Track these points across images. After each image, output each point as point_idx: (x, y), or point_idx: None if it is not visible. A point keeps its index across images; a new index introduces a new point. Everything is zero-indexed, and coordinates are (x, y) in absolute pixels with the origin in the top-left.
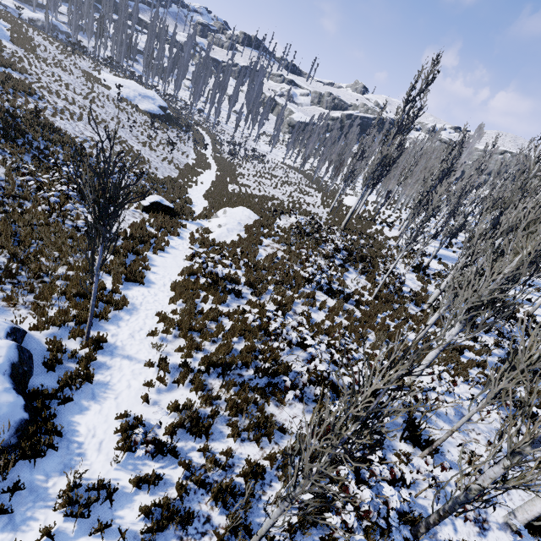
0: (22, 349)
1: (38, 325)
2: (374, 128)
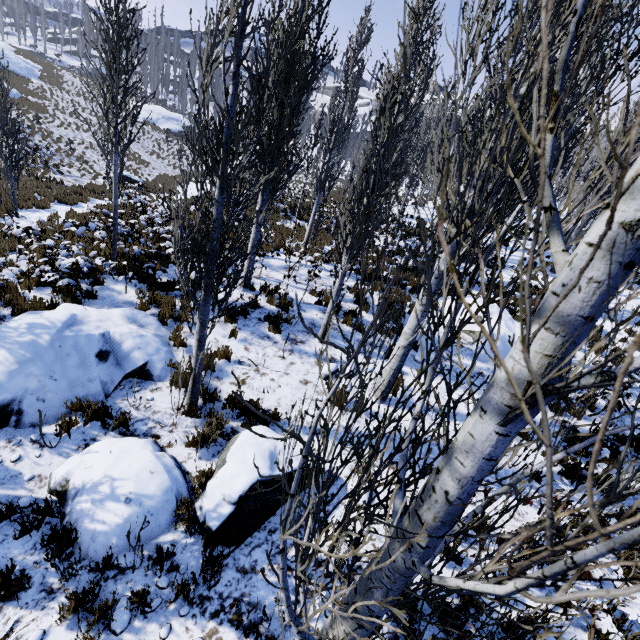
0: None
1: None
2: None
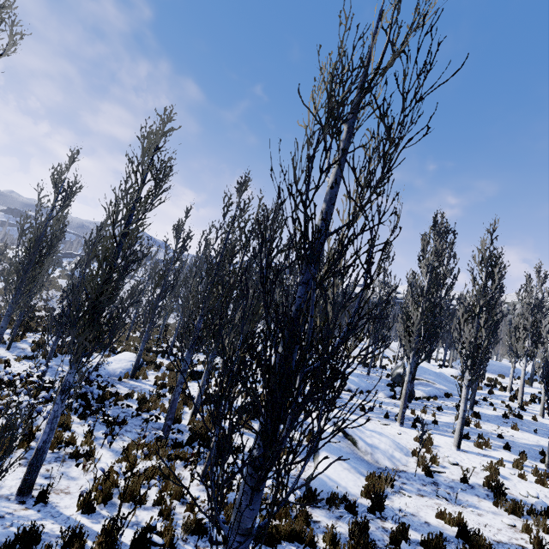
0: None
1: None
2: None
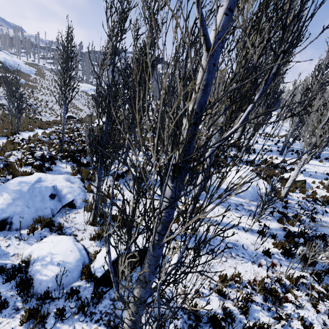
0: None
1: None
2: None
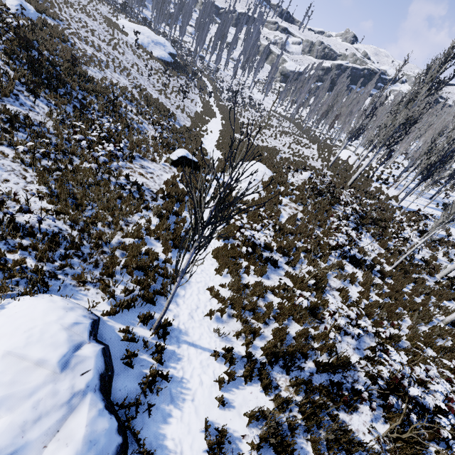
0: (105, 351)
1: (110, 311)
2: (388, 85)
